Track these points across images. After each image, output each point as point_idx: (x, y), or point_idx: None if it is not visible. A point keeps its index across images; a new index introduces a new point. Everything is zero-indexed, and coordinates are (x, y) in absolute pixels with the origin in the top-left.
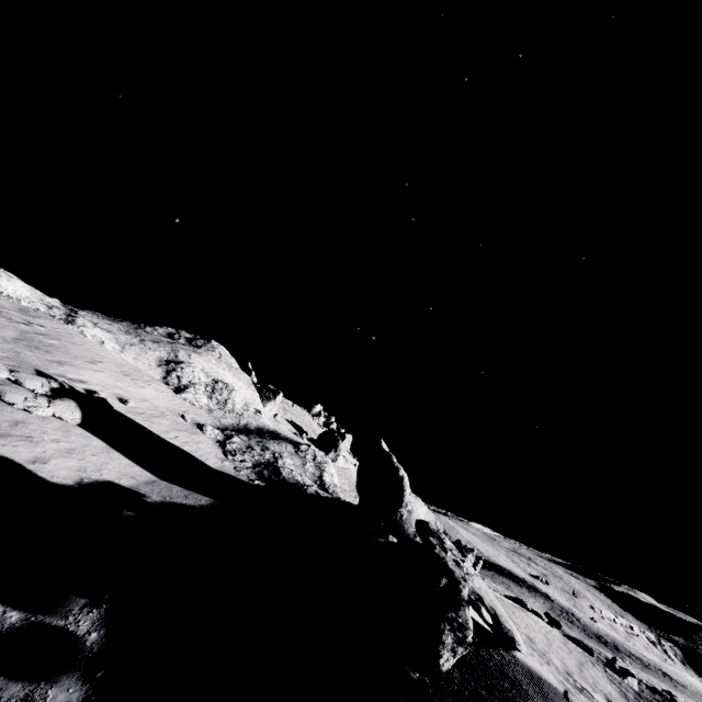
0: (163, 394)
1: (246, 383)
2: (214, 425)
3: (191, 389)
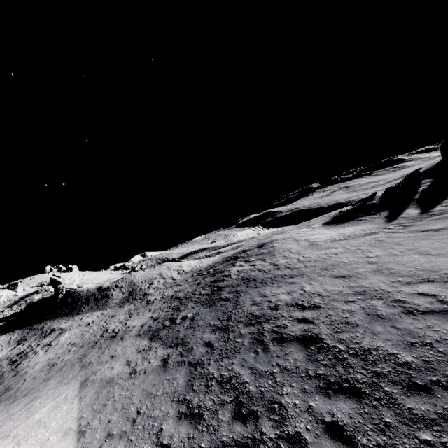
0: None
1: None
2: (3, 309)
3: None
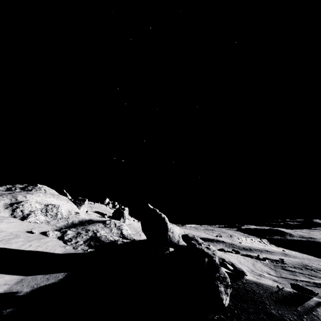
0: (14, 223)
1: (65, 200)
2: (53, 229)
3: (32, 215)
